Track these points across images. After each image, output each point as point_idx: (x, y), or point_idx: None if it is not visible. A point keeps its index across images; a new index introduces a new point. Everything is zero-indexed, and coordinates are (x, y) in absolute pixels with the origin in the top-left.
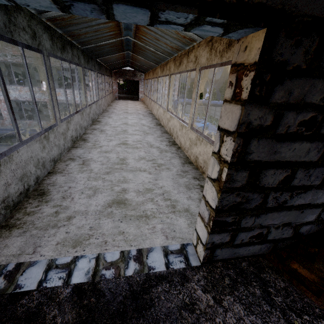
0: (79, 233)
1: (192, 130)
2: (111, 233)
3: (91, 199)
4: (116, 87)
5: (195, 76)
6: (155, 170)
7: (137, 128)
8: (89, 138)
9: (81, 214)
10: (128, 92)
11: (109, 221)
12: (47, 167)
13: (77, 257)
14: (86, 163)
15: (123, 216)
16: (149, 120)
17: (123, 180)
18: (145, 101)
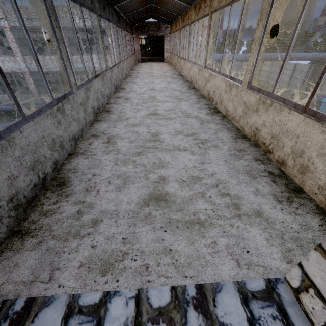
0: (108, 249)
1: (250, 90)
2: (152, 250)
3: (121, 193)
4: (138, 46)
5: None
6: (199, 149)
7: (167, 94)
8: (113, 109)
9: (110, 217)
10: (151, 53)
11: (148, 229)
12: (66, 148)
13: (108, 295)
14: (112, 141)
15: (166, 221)
16: (179, 83)
17: (160, 165)
18: (172, 61)
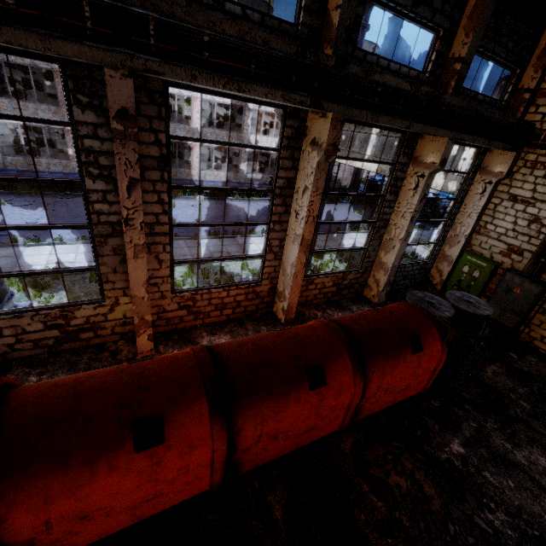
0: None
1: None
2: None
3: None
4: None
5: None
6: None
7: None
8: None
9: None
10: None
11: None
12: None
13: None
14: None
15: None
16: None
17: None
18: None
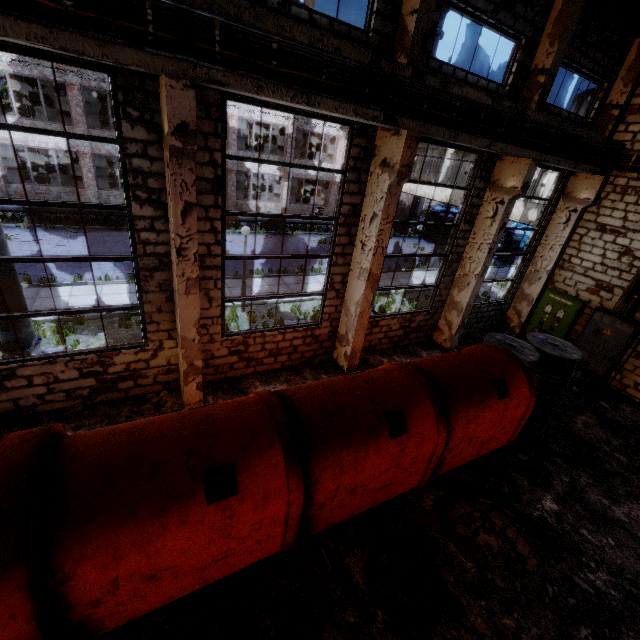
0: None
1: None
2: None
3: None
4: None
5: None
6: None
7: None
8: None
9: None
10: None
11: None
12: None
13: None
14: None
15: None
16: None
17: None
18: None
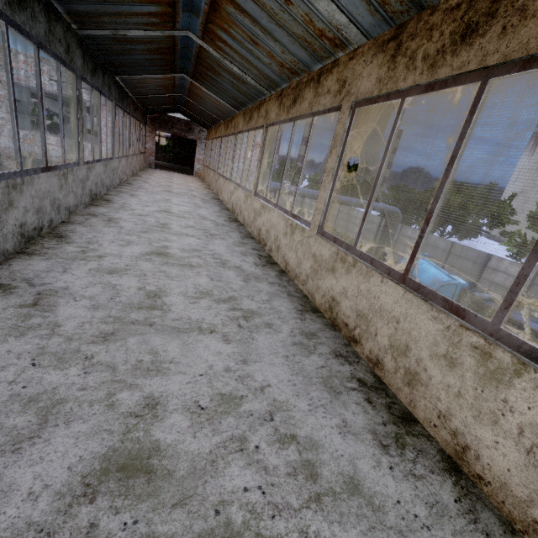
0: None
1: (323, 238)
2: None
3: (20, 459)
4: (153, 145)
5: (338, 122)
6: (239, 331)
7: (192, 223)
8: (75, 235)
9: None
10: (175, 159)
11: None
12: None
13: None
14: (46, 303)
15: None
16: (214, 210)
17: (151, 366)
18: (205, 177)
